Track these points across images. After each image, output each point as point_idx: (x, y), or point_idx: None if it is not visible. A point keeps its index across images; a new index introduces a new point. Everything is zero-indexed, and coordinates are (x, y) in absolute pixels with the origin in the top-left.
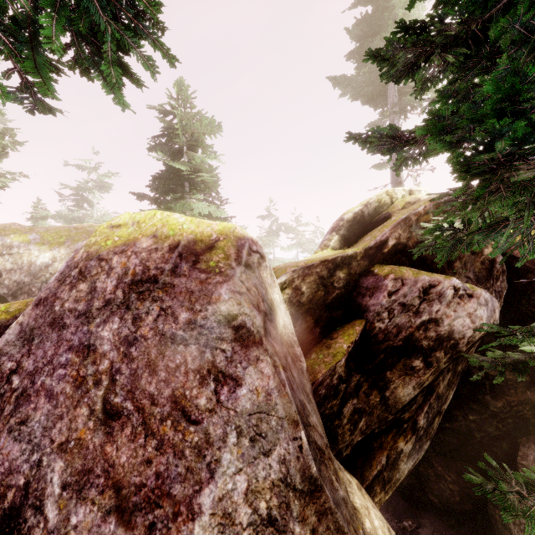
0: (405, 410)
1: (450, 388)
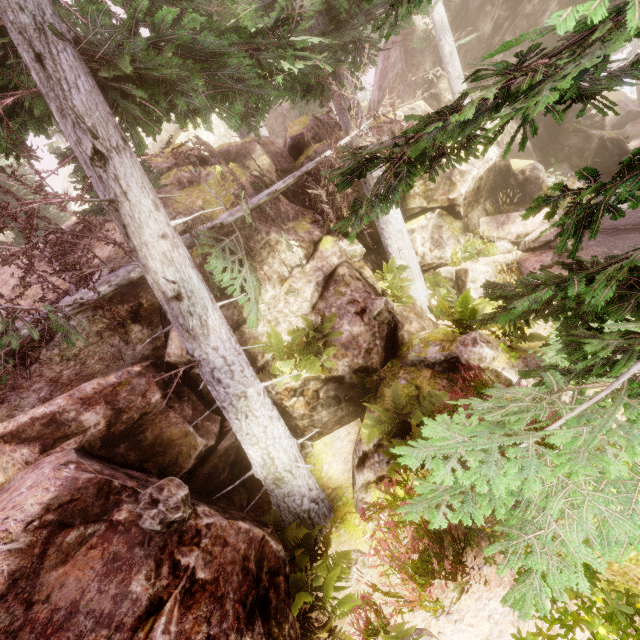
0: (493, 38)
1: (548, 2)
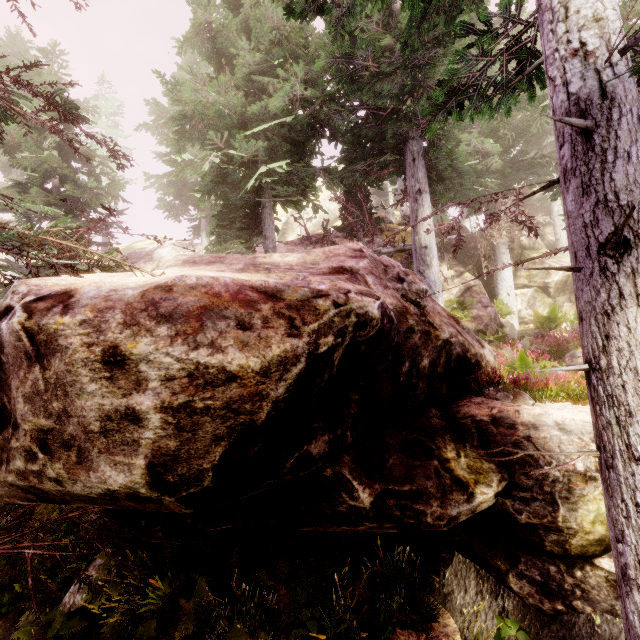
0: None
1: None
